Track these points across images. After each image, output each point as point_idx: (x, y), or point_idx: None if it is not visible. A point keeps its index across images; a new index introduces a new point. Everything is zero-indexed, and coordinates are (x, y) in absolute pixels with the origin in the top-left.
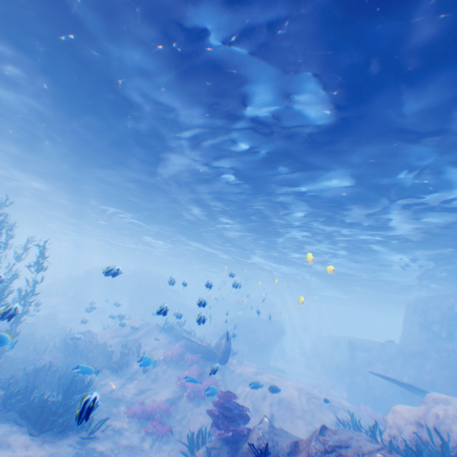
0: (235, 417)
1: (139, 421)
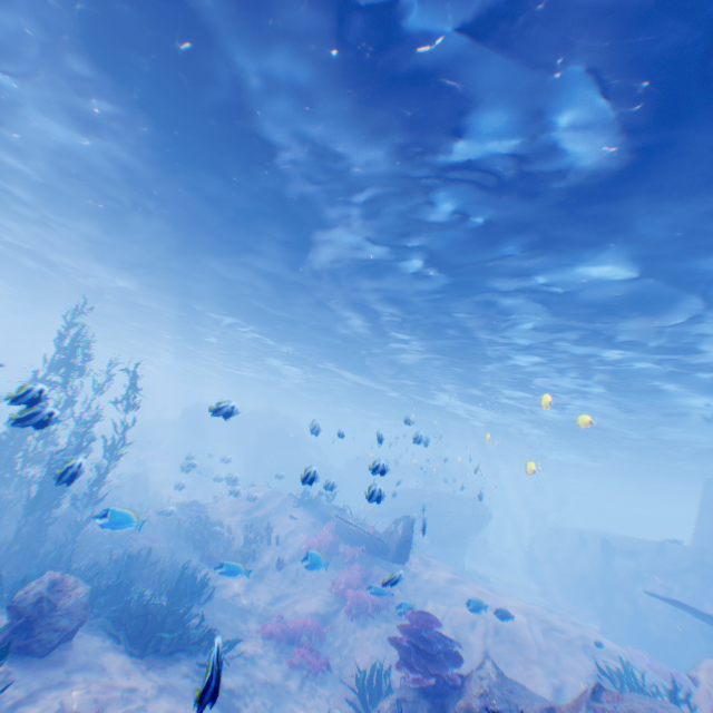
0: (439, 655)
1: (277, 645)
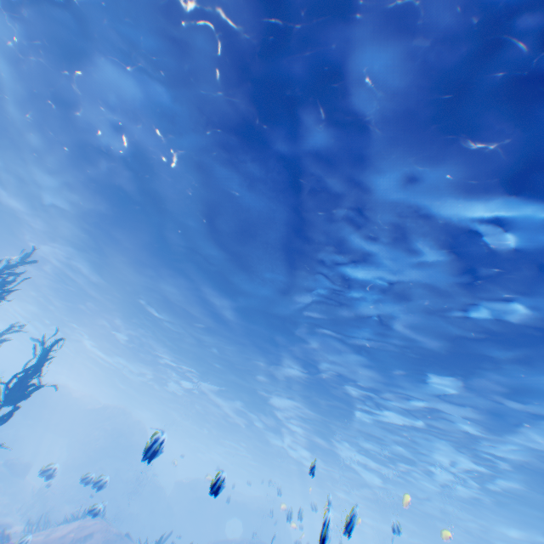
0: None
1: None
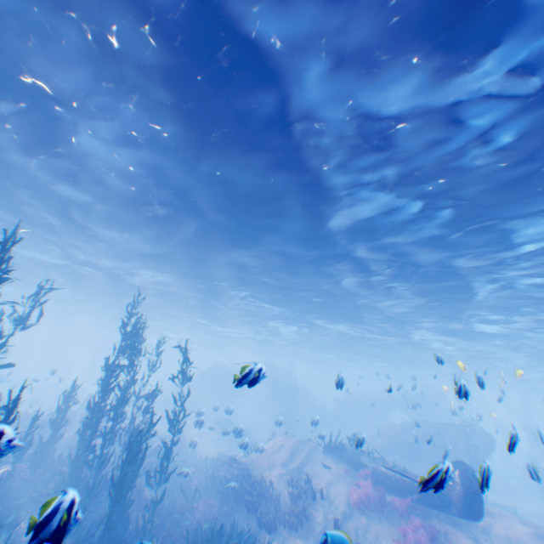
0: None
1: None
